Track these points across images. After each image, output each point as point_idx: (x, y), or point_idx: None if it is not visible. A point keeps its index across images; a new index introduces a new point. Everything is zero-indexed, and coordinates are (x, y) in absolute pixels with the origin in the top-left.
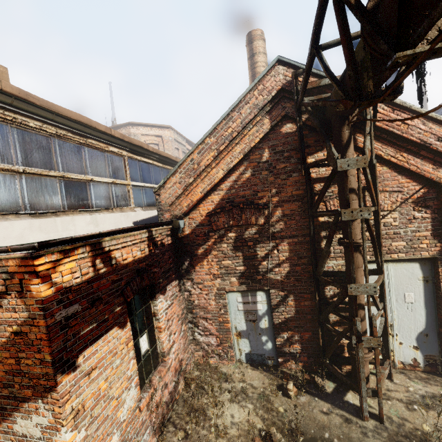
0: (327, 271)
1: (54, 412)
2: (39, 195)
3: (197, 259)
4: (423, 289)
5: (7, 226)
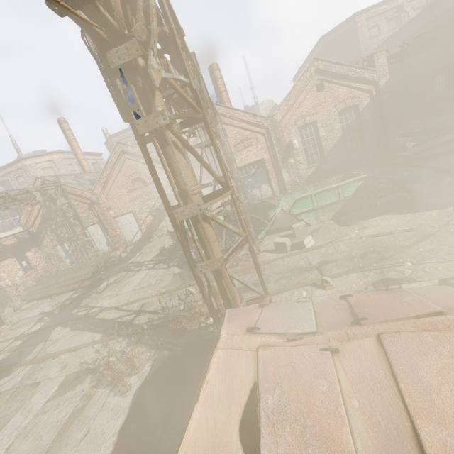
0: (75, 232)
1: None
2: None
3: (42, 239)
4: (102, 230)
5: None
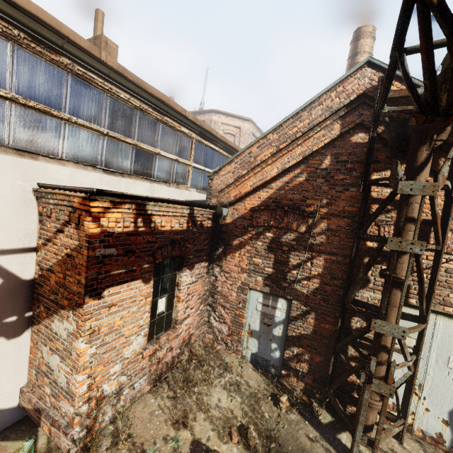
0: (359, 300)
1: (78, 324)
2: (113, 156)
3: (230, 249)
4: None
5: (85, 174)
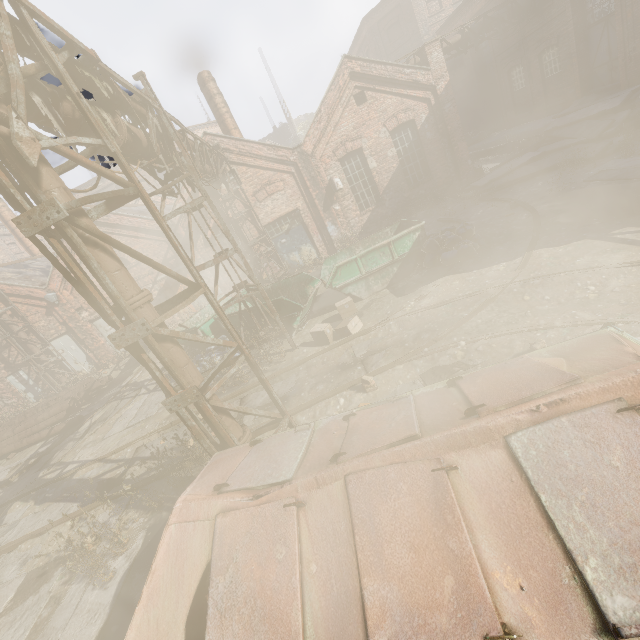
0: (32, 353)
1: None
2: None
3: None
4: (75, 343)
5: None
